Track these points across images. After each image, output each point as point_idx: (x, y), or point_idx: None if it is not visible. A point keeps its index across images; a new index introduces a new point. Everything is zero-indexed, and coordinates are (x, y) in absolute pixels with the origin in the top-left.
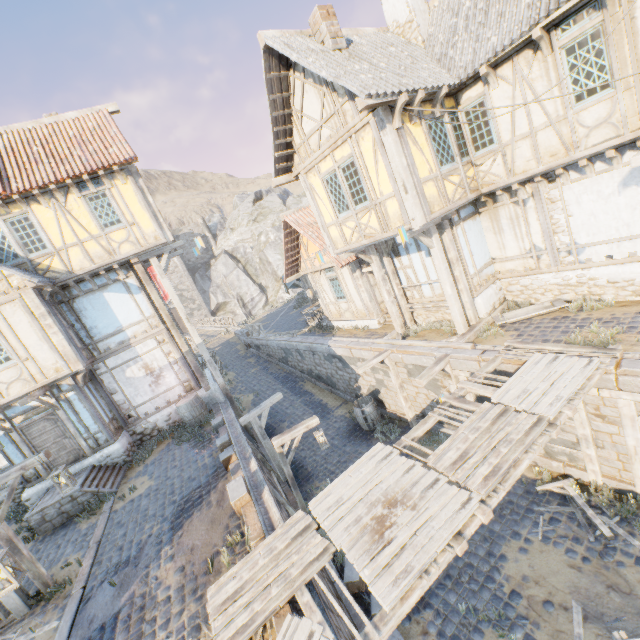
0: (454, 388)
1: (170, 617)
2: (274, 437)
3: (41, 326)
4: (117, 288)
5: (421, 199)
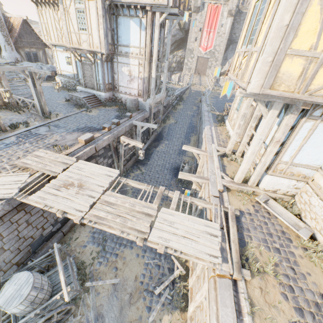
0: (199, 195)
1: (38, 146)
2: (124, 136)
3: (98, 21)
4: (136, 21)
5: (270, 69)
